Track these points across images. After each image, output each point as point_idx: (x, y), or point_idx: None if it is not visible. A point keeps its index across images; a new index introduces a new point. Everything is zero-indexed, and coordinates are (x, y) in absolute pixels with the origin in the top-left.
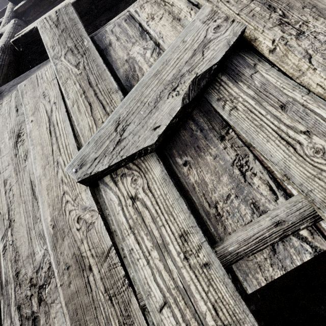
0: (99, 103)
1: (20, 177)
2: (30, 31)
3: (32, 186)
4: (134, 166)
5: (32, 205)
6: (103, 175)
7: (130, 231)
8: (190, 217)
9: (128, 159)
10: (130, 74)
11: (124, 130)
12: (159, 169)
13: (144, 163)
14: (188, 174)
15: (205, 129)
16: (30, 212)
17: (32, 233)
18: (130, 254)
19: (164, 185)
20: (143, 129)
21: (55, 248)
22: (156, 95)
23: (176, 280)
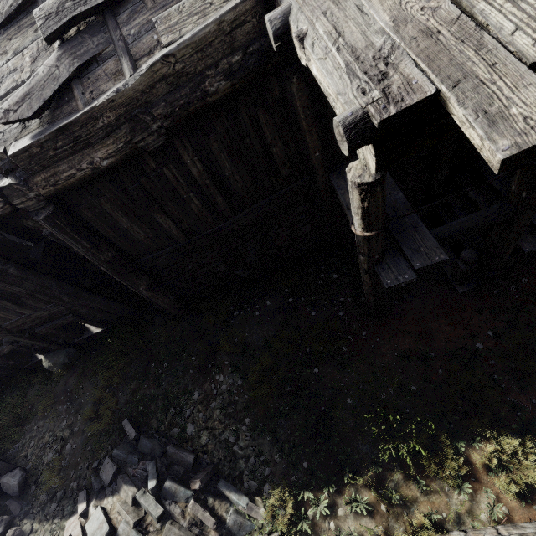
0: None
1: (342, 5)
2: None
3: (359, 7)
4: None
5: (363, 18)
6: None
7: None
8: None
9: None
10: None
11: None
12: None
13: None
14: None
15: None
16: (361, 22)
17: (368, 33)
18: (481, 13)
19: None
20: None
21: (399, 32)
22: None
23: (530, 12)
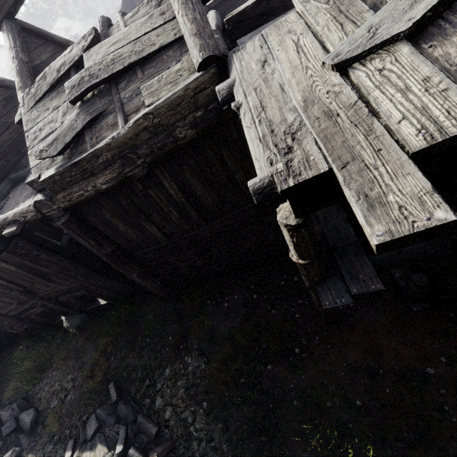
0: (350, 21)
1: (269, 83)
2: (243, 9)
3: (281, 86)
4: (384, 51)
5: (282, 96)
6: (353, 62)
7: (376, 88)
8: (434, 68)
9: (380, 45)
10: (378, 2)
11: (377, 30)
12: (408, 48)
13: (393, 47)
14: (432, 52)
15: (454, 22)
16: (281, 99)
17: (284, 109)
18: (375, 100)
19: (412, 55)
20: (397, 23)
21: (307, 111)
22: (411, 2)
23: (416, 103)
